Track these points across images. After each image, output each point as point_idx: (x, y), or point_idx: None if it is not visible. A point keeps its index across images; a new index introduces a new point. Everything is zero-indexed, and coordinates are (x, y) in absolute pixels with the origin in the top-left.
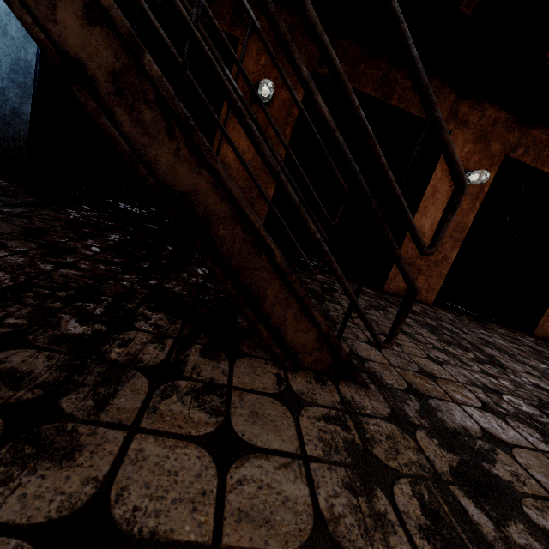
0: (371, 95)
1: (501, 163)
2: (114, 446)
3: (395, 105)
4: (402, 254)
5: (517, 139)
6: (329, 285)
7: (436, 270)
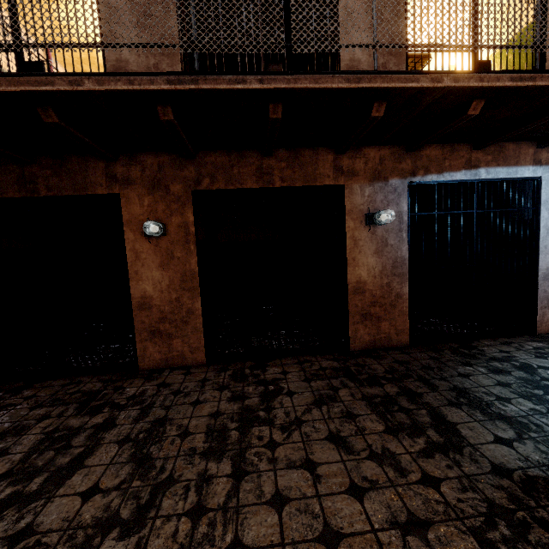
0: (17, 197)
1: (193, 200)
2: None
3: (46, 196)
4: (139, 326)
5: (196, 172)
6: (1, 410)
7: (188, 327)
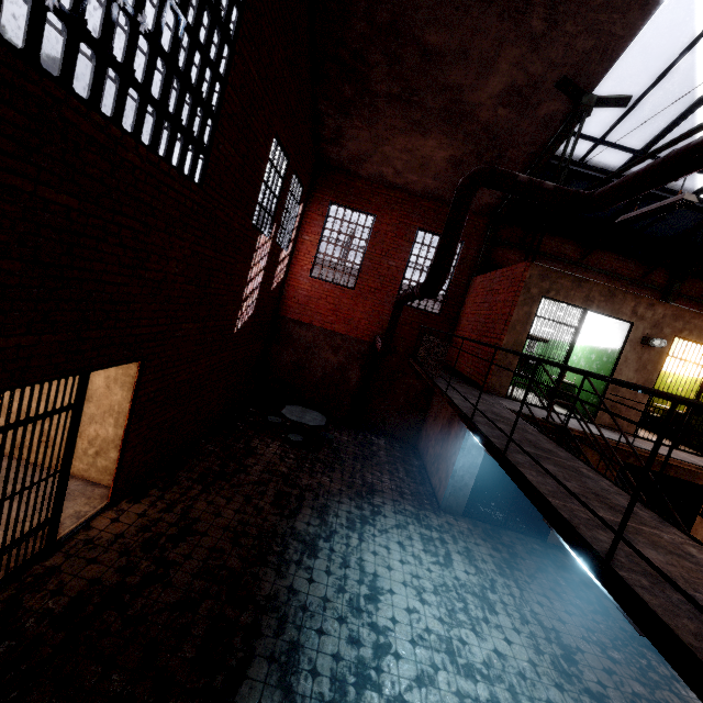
0: (657, 471)
1: None
2: (692, 701)
3: (672, 475)
4: None
5: None
6: None
7: None
